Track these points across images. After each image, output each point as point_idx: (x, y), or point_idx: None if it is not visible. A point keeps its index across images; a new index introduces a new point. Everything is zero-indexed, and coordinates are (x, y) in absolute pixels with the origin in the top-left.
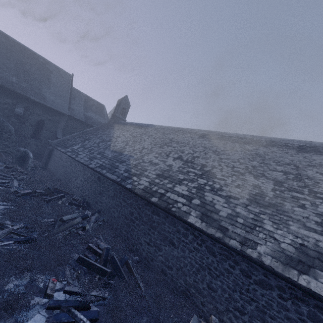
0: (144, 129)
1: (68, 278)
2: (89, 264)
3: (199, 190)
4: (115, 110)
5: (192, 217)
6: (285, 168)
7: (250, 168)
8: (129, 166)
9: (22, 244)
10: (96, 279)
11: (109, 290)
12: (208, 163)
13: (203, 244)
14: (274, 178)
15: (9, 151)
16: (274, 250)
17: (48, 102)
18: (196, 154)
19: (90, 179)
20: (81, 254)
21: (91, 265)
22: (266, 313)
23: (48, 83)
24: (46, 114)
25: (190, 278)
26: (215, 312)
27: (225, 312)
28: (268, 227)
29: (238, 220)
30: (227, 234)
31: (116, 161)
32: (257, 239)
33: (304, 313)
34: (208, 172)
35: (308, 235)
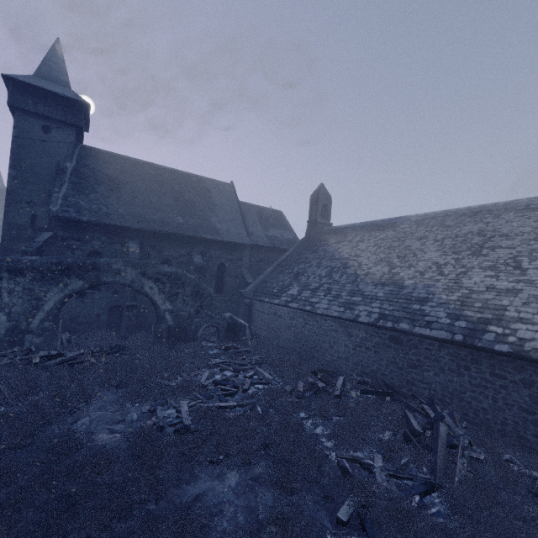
0: (392, 231)
1: None
2: None
3: None
4: (312, 213)
5: None
6: None
7: None
8: (451, 307)
9: (425, 496)
10: None
11: None
12: None
13: None
14: None
15: (214, 323)
16: None
17: (223, 235)
18: None
19: (370, 342)
20: (533, 506)
21: None
22: None
23: (212, 207)
24: (224, 253)
25: None
26: None
27: None
28: None
29: None
30: None
31: (407, 301)
32: None
33: None
34: None
35: None
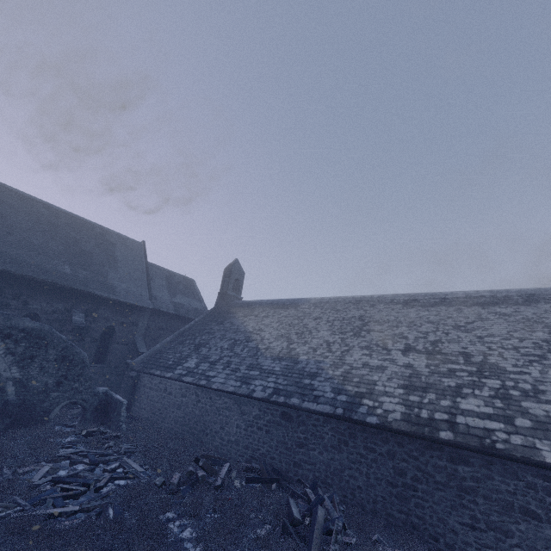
0: (294, 309)
1: None
2: None
3: (504, 399)
4: (224, 285)
5: (547, 454)
6: None
7: (543, 344)
8: (336, 381)
9: None
10: None
11: None
12: (468, 349)
13: None
14: None
15: (80, 399)
16: None
17: (120, 294)
18: (430, 336)
19: (263, 420)
20: None
21: None
22: None
23: (113, 263)
24: (117, 315)
25: None
26: None
27: None
28: None
29: None
30: None
31: (300, 376)
32: None
33: None
34: (485, 365)
35: None
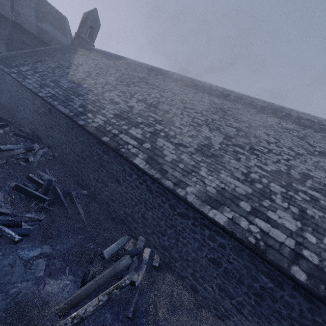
0: (113, 61)
1: (0, 202)
2: (26, 192)
3: (153, 135)
4: (80, 28)
5: (138, 159)
6: (240, 126)
7: (209, 121)
8: (86, 101)
9: None
10: (33, 204)
11: (47, 214)
12: (171, 110)
13: (144, 183)
14: (226, 133)
15: None
16: (199, 191)
17: None
18: (162, 99)
19: (40, 110)
20: (20, 183)
21: (28, 192)
22: (180, 235)
23: None
24: None
25: (128, 210)
26: (144, 234)
27: (151, 234)
28: (202, 173)
29: (179, 166)
30: (166, 176)
31: (72, 93)
32: (189, 182)
33: (206, 235)
34: (168, 119)
35: (231, 182)
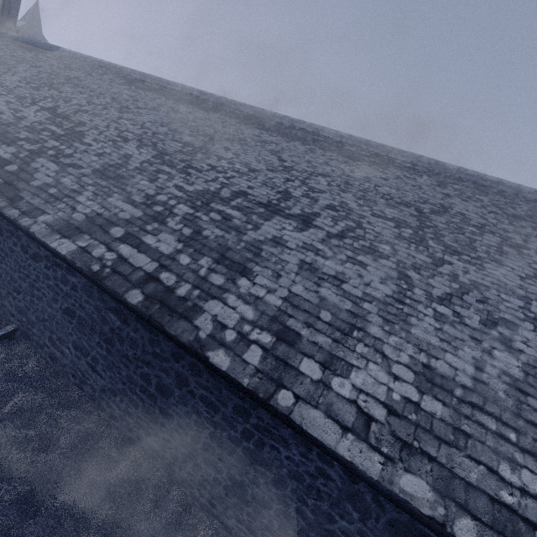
0: (34, 54)
1: None
2: None
3: (33, 154)
4: None
5: None
6: (194, 140)
7: (148, 135)
8: None
9: None
10: None
11: None
12: (91, 122)
13: None
14: (163, 150)
15: None
16: (58, 219)
17: None
18: (87, 107)
19: None
20: None
21: None
22: (35, 287)
23: None
24: None
25: None
26: None
27: (7, 296)
28: (81, 198)
29: (49, 191)
30: (15, 204)
31: None
32: (50, 209)
33: (59, 278)
34: (76, 134)
35: (119, 206)
